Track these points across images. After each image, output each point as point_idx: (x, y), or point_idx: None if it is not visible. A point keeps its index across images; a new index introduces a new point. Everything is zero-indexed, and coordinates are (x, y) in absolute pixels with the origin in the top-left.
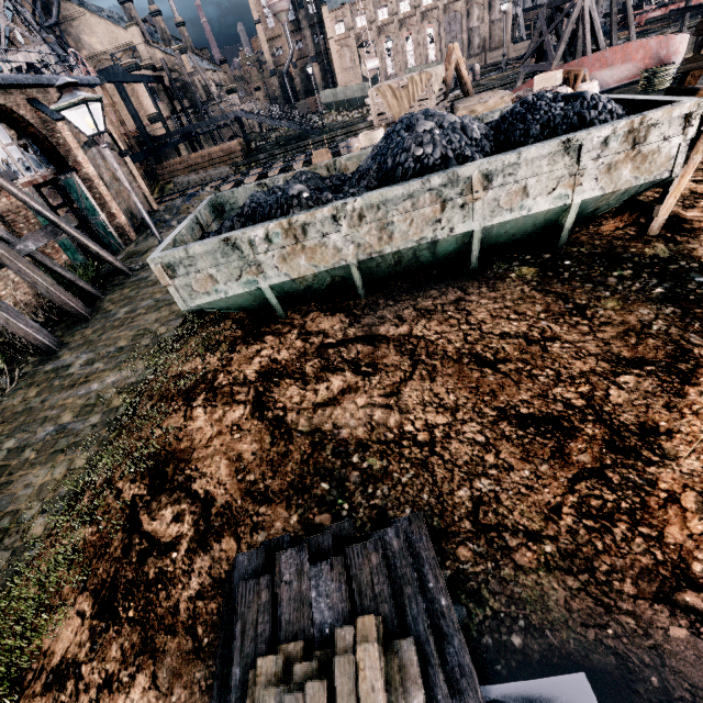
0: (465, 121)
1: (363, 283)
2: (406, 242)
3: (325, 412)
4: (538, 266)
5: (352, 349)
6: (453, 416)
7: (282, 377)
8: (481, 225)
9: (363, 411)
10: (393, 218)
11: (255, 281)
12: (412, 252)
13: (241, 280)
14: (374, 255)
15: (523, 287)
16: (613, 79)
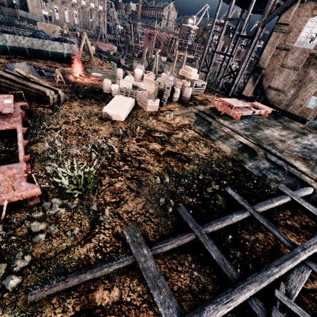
0: (49, 35)
1: (29, 55)
2: (37, 48)
3: (20, 61)
4: (61, 61)
5: (26, 59)
6: (39, 64)
7: (12, 58)
8: (50, 50)
9: (27, 62)
10: (34, 43)
11: (5, 43)
12: (38, 51)
13: (2, 42)
14: (31, 48)
15: (57, 61)
16: (104, 49)
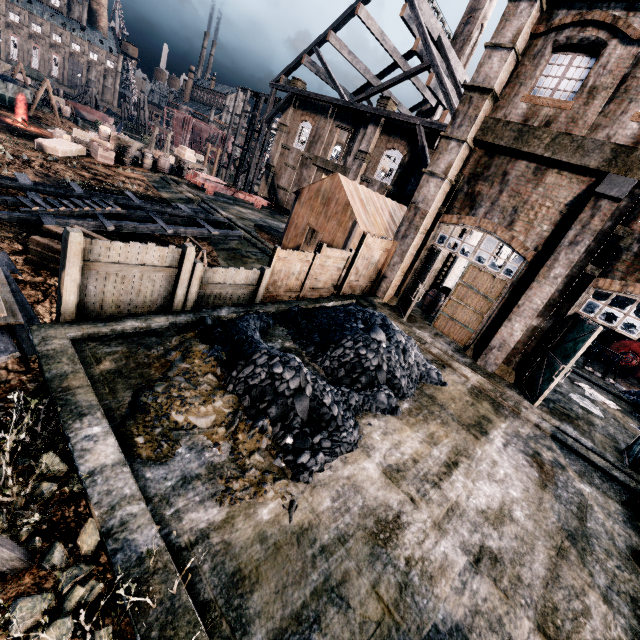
0: None
1: None
2: None
3: None
4: None
5: None
6: None
7: None
8: None
9: None
10: None
11: None
12: None
13: None
14: None
15: None
16: (89, 118)
